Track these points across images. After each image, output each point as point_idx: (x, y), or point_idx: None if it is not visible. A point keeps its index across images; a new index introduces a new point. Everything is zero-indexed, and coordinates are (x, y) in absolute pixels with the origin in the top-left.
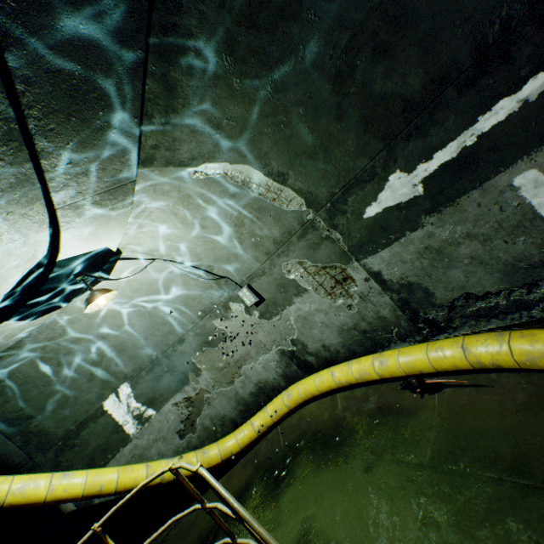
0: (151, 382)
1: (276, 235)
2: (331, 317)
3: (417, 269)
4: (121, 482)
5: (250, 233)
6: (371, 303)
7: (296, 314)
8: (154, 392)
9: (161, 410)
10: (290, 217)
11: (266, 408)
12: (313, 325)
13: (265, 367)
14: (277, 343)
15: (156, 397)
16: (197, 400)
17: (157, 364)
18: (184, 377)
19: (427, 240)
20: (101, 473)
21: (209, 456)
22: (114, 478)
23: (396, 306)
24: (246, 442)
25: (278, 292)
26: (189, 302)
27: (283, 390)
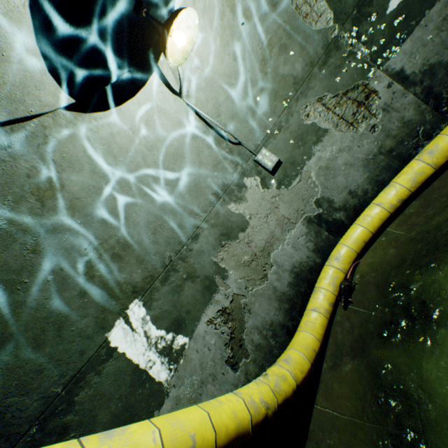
0: (170, 296)
1: (298, 70)
2: (355, 152)
3: (437, 46)
4: (217, 424)
5: (273, 72)
6: (394, 111)
7: (316, 167)
8: (177, 310)
9: (194, 335)
10: (315, 40)
11: (318, 287)
12: (335, 172)
13: (295, 247)
14: (301, 212)
15: (182, 316)
16: (234, 311)
17: (172, 270)
18: (210, 283)
19: (443, 12)
20: (177, 417)
21: (295, 361)
22: (204, 420)
23: (419, 100)
24: (321, 332)
25: (295, 148)
26: (201, 182)
27: (320, 268)
